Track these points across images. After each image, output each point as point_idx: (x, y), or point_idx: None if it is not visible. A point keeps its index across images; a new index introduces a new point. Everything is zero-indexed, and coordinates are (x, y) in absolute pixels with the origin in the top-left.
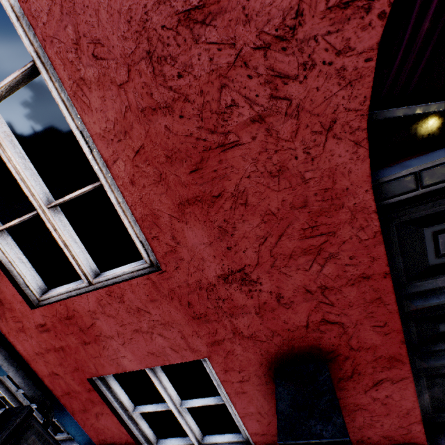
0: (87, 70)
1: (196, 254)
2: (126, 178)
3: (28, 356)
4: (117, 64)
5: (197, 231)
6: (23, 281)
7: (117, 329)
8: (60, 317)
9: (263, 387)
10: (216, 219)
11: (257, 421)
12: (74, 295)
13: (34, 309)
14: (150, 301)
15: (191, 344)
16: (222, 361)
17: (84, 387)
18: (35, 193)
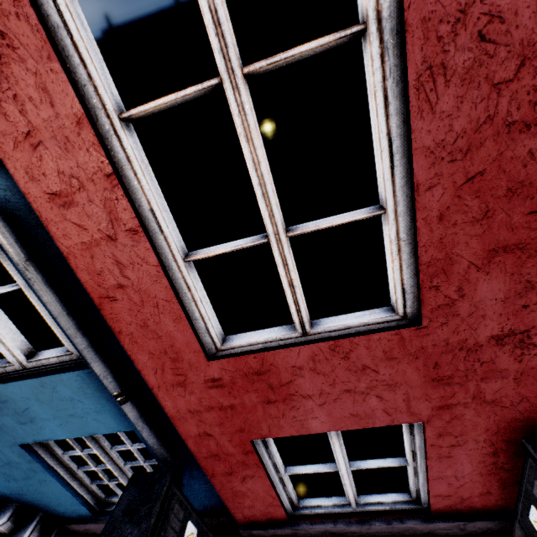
0: (457, 54)
1: (478, 310)
2: (434, 210)
3: (177, 414)
4: (509, 53)
5: (495, 284)
6: (205, 325)
7: (321, 388)
8: (247, 371)
9: (476, 452)
10: (529, 272)
11: (447, 484)
12: (275, 346)
13: (212, 360)
14: (385, 359)
15: (412, 407)
16: (441, 426)
17: (241, 449)
18: (276, 215)
